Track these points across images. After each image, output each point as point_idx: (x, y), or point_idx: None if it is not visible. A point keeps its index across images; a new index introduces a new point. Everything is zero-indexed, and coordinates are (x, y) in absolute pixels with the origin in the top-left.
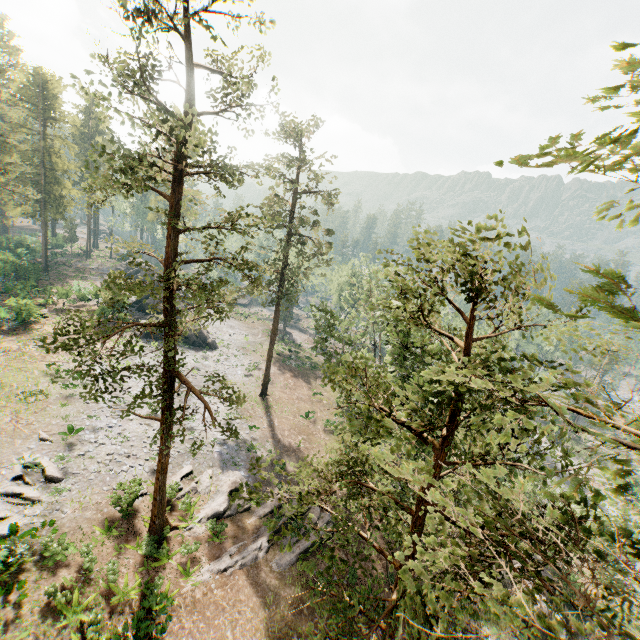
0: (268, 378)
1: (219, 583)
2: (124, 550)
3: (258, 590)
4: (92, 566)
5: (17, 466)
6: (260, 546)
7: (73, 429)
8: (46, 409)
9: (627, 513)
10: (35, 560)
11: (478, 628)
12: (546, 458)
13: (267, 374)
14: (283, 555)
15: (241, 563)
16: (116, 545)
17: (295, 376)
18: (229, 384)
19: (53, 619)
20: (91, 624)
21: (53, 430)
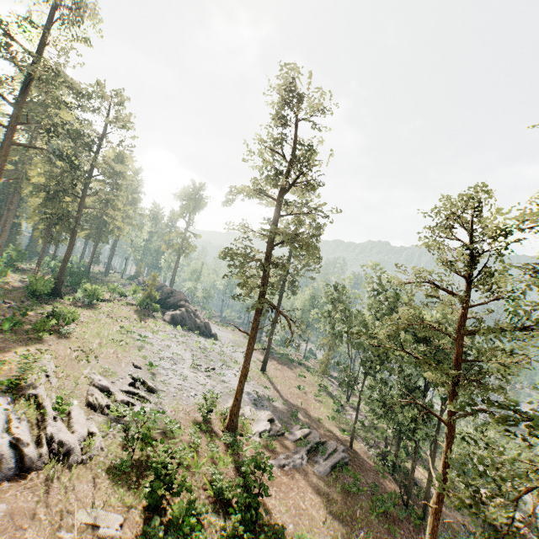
0: (268, 356)
1: (282, 473)
2: (212, 440)
3: (310, 483)
4: (200, 441)
5: (127, 378)
6: (302, 456)
7: (152, 364)
8: (130, 350)
9: None
10: (160, 433)
11: None
12: None
13: (268, 352)
14: (319, 466)
15: (293, 464)
16: (208, 434)
17: (280, 363)
18: (236, 361)
19: (185, 468)
20: (212, 474)
21: (139, 363)
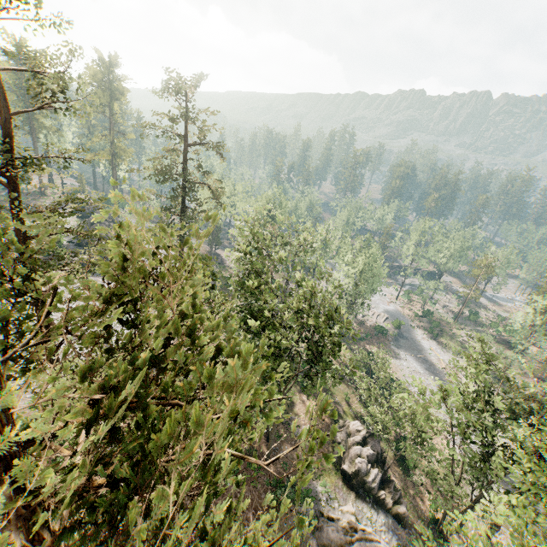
0: None
1: None
2: None
3: None
4: None
5: None
6: None
7: None
8: None
9: (413, 406)
10: None
11: (312, 481)
12: (420, 352)
13: None
14: None
15: None
16: None
17: None
18: None
19: None
20: None
21: None
